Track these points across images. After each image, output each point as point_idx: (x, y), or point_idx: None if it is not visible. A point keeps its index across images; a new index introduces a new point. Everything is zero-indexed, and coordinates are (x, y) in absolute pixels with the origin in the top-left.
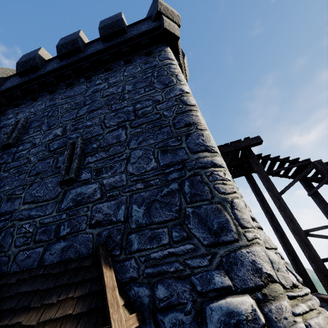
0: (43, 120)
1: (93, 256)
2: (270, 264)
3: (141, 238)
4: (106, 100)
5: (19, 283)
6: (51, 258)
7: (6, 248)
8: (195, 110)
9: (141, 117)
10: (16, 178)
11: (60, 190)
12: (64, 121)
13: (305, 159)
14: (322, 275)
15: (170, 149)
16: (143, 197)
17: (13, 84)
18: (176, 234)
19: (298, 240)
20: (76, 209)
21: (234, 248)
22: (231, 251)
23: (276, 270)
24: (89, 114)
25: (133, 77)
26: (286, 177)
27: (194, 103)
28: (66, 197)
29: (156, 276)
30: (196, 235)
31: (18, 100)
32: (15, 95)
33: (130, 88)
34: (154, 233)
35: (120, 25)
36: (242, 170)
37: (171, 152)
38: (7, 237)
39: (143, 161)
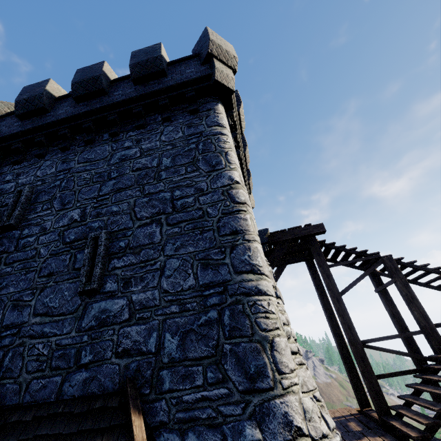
0: (55, 193)
1: (120, 393)
2: (303, 415)
3: (173, 375)
4: (138, 176)
5: (36, 421)
6: (71, 390)
7: (16, 374)
8: (244, 211)
9: (180, 211)
10: (22, 277)
11: (80, 302)
12: (82, 199)
13: (373, 253)
14: (374, 394)
15: (212, 263)
16: (178, 324)
17: (11, 130)
18: (211, 375)
19: (354, 352)
20: (99, 331)
21: (268, 397)
22: (265, 401)
23: (308, 420)
24: (116, 194)
25: (173, 146)
26: (353, 267)
27: (244, 200)
28: (88, 313)
29: (187, 422)
30: (231, 378)
31: (18, 155)
32: (15, 147)
33: (169, 164)
34: (188, 372)
35: (159, 65)
36: (302, 255)
37: (212, 268)
38: (17, 359)
39: (180, 275)
